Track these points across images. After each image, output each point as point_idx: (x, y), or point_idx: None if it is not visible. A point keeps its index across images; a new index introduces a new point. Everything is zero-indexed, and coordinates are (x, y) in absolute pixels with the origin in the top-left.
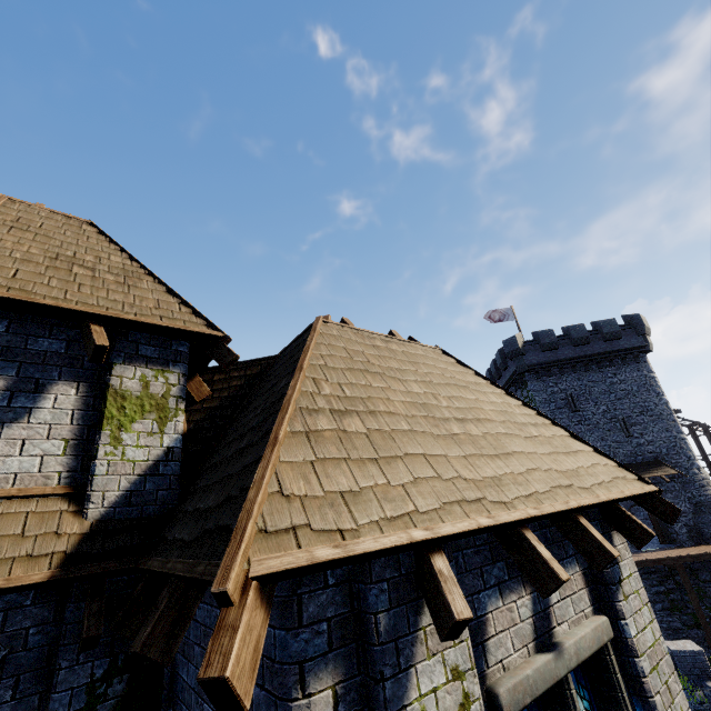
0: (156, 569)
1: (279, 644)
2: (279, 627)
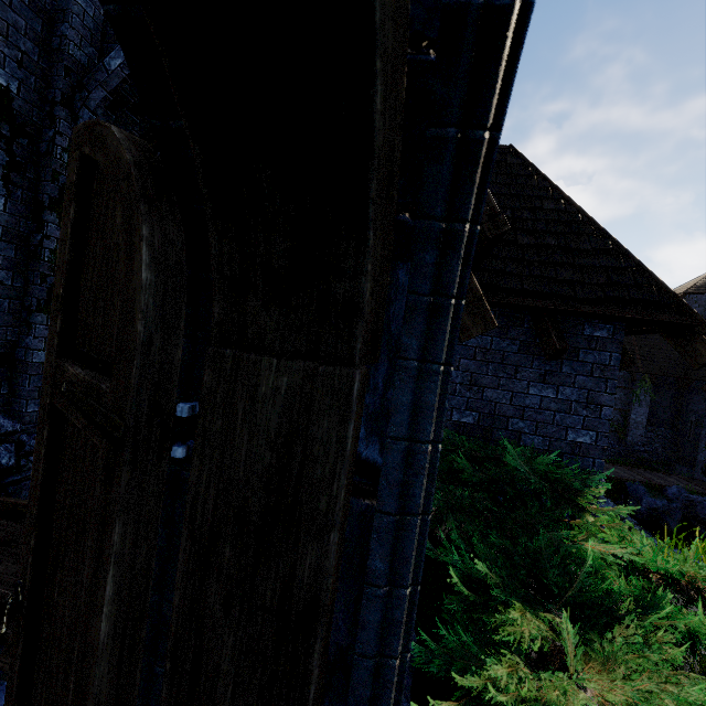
0: (552, 307)
1: (614, 359)
2: (616, 352)
